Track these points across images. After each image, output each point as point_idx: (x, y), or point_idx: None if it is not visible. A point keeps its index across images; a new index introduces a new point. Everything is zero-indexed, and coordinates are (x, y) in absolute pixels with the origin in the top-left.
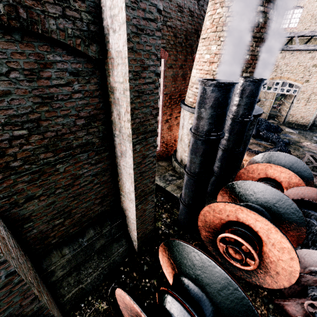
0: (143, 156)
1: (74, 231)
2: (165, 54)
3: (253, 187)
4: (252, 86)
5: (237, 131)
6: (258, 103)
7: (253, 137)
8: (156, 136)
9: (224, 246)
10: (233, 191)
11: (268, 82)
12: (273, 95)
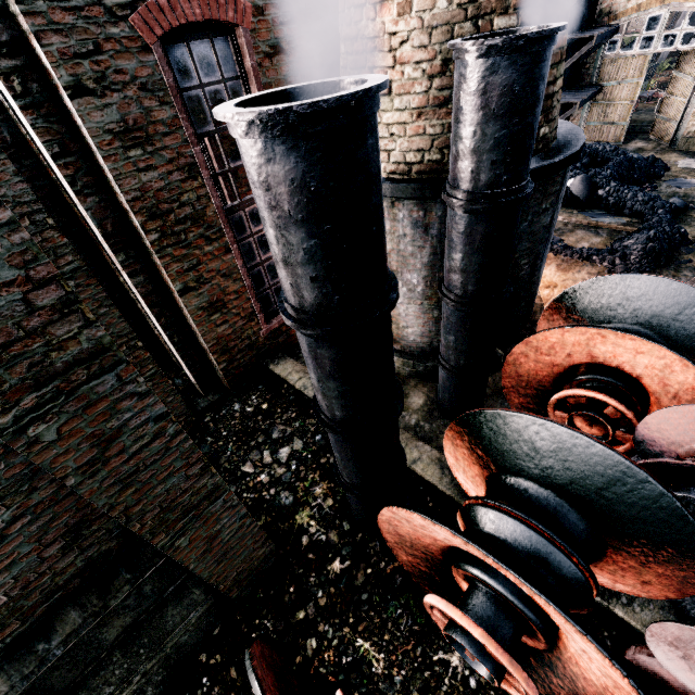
0: (96, 440)
1: (8, 635)
2: (240, 7)
3: (533, 436)
4: (509, 70)
5: (484, 241)
6: (597, 97)
7: (578, 209)
8: (124, 366)
9: (445, 623)
10: (478, 439)
11: (633, 21)
12: (641, 64)
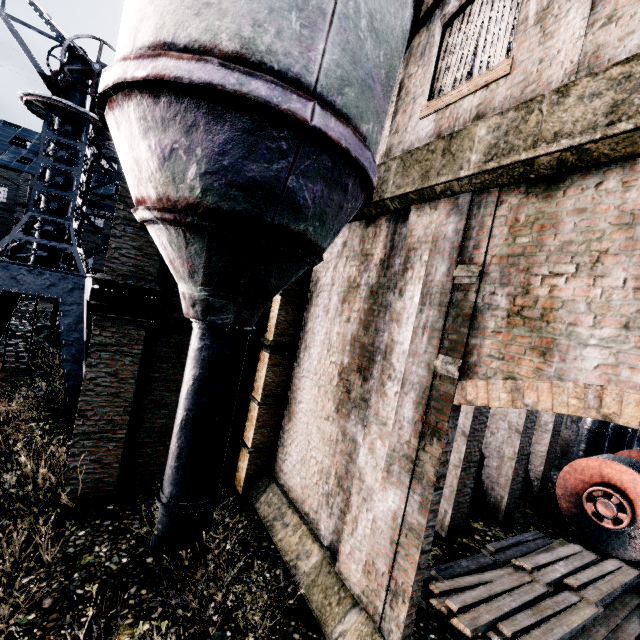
0: None
1: None
2: None
3: None
4: None
5: None
6: None
7: None
8: None
9: None
10: None
11: None
12: None
